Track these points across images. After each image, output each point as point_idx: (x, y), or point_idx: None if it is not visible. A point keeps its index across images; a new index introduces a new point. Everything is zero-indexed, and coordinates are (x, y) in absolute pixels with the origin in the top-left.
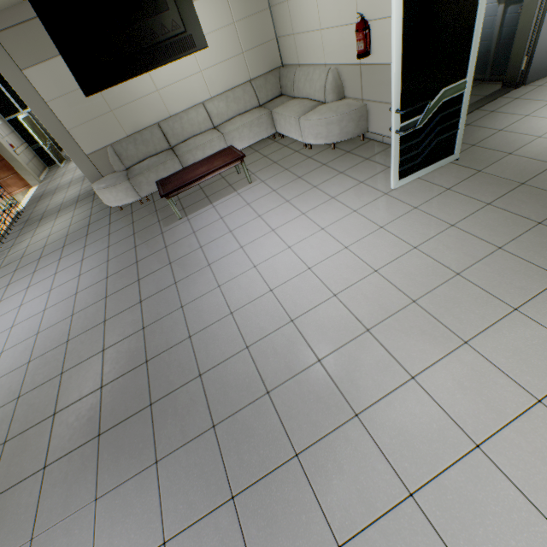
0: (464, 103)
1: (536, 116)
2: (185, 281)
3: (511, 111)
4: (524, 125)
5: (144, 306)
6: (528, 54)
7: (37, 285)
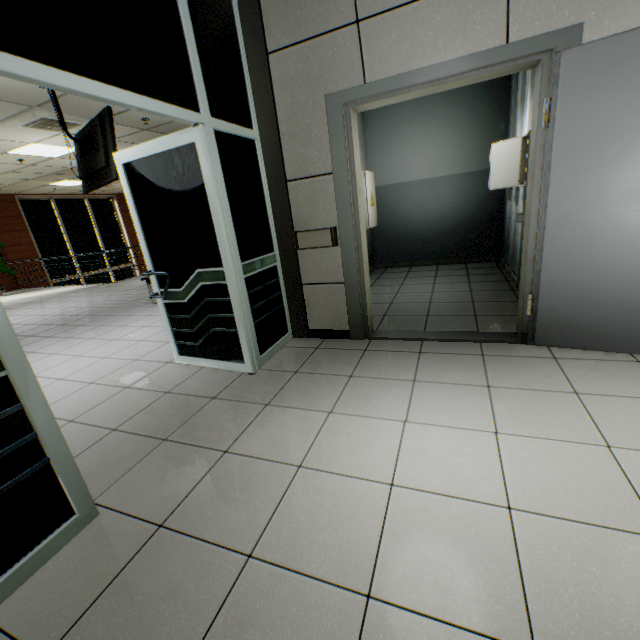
0: (233, 299)
1: (414, 388)
2: (49, 339)
3: (427, 364)
4: (375, 387)
5: (23, 339)
6: (534, 291)
7: (78, 302)
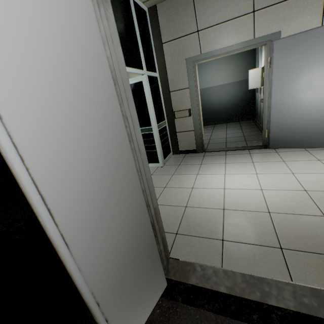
0: (155, 138)
1: (226, 165)
2: None
3: (229, 158)
4: (211, 166)
5: None
6: (268, 128)
7: None
